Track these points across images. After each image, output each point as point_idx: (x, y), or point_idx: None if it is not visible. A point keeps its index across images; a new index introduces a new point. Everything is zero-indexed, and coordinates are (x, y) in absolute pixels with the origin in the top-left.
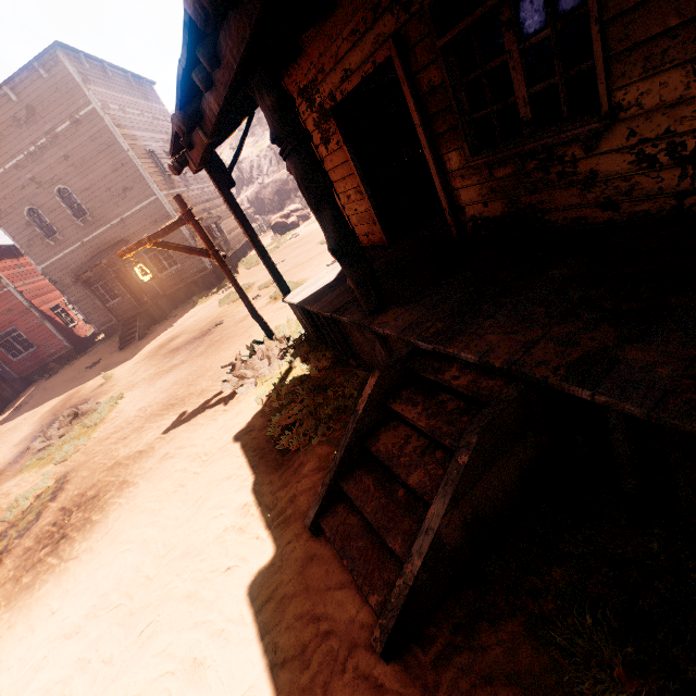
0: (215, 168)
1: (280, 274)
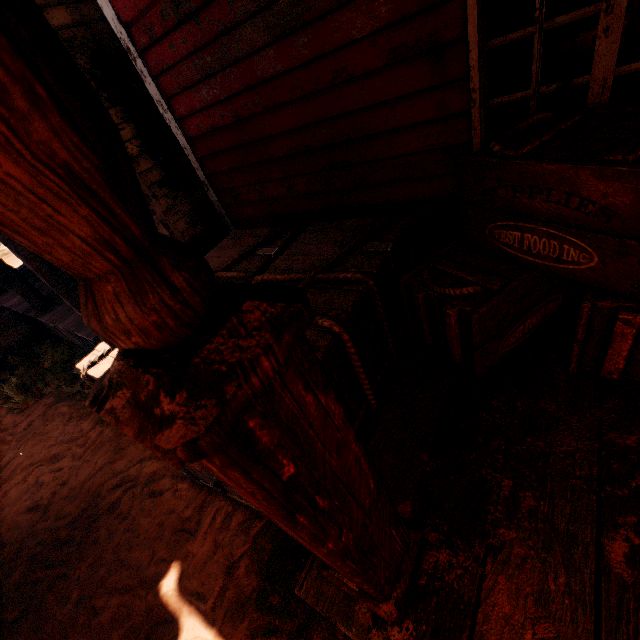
0: None
1: None
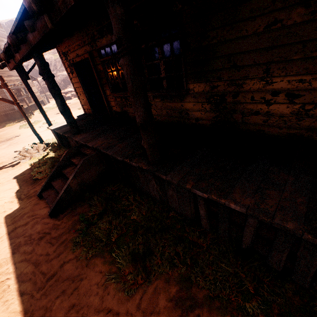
0: (21, 70)
1: (48, 117)
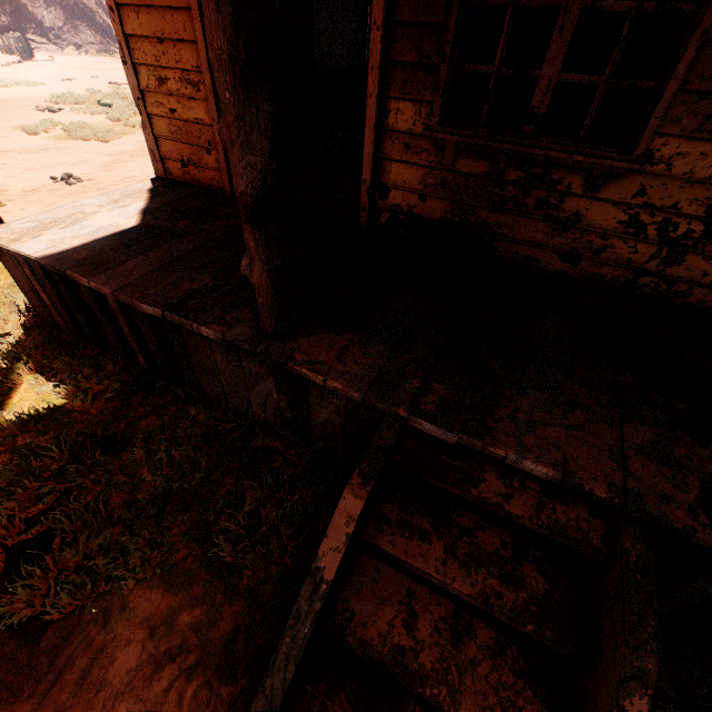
0: None
1: None
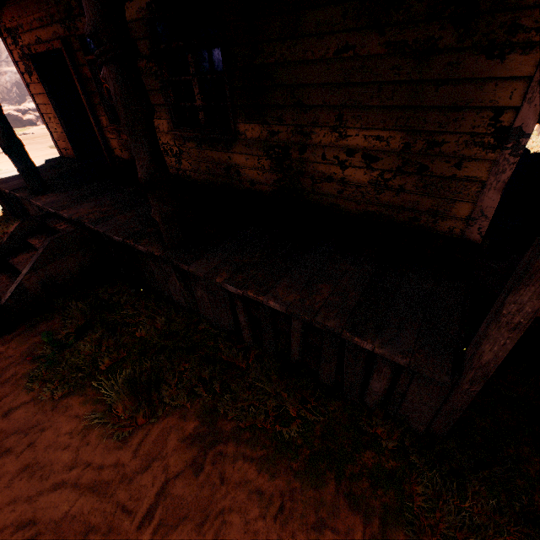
0: None
1: None
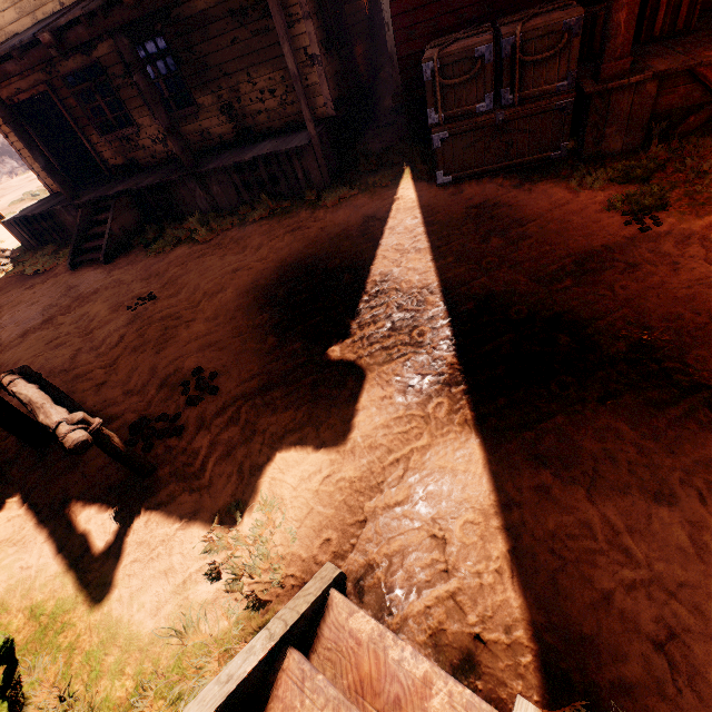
0: None
1: None
